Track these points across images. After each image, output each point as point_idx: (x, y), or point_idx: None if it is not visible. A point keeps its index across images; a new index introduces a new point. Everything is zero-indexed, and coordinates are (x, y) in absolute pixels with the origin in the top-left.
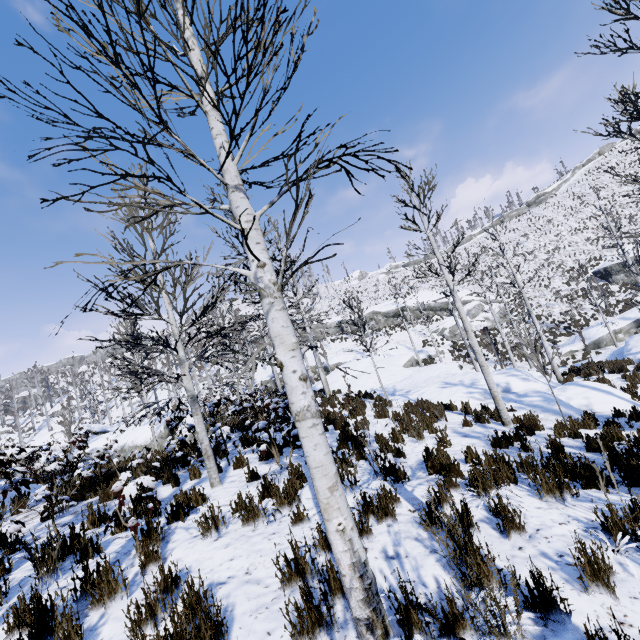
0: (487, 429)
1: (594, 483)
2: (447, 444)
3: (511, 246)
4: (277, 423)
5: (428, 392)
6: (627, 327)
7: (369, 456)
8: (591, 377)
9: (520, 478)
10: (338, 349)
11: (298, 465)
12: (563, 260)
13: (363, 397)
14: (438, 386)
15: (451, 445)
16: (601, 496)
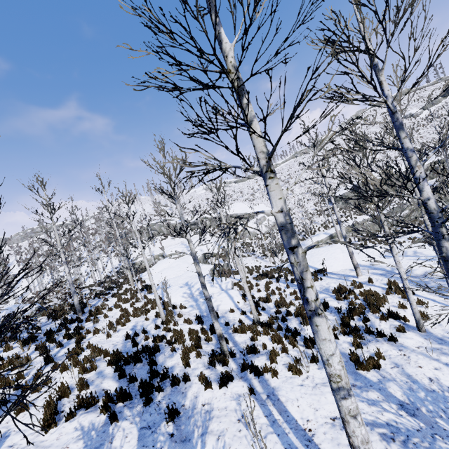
0: (151, 323)
1: (112, 363)
2: (110, 336)
3: (295, 175)
4: (64, 315)
5: (173, 289)
6: (325, 239)
7: (67, 344)
8: (259, 280)
9: (99, 360)
10: (179, 241)
11: (19, 354)
12: (319, 188)
13: (146, 289)
14: (180, 285)
15: (111, 337)
16: (106, 370)
